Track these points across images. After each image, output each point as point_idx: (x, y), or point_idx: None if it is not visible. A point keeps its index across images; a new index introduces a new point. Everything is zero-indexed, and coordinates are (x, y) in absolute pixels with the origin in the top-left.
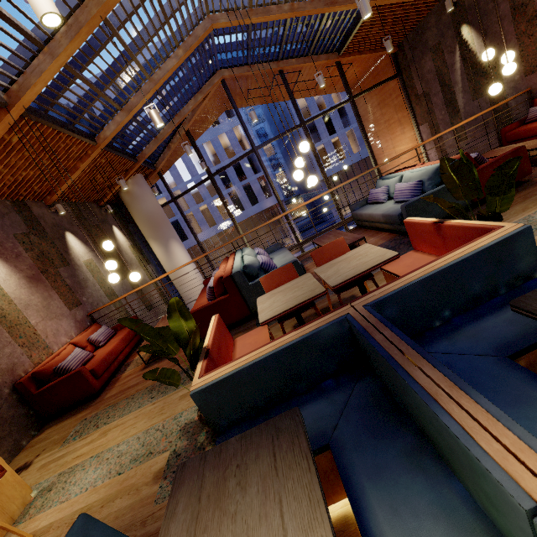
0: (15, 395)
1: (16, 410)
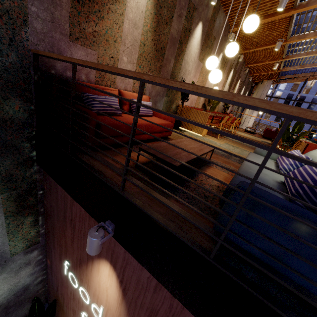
0: None
1: None
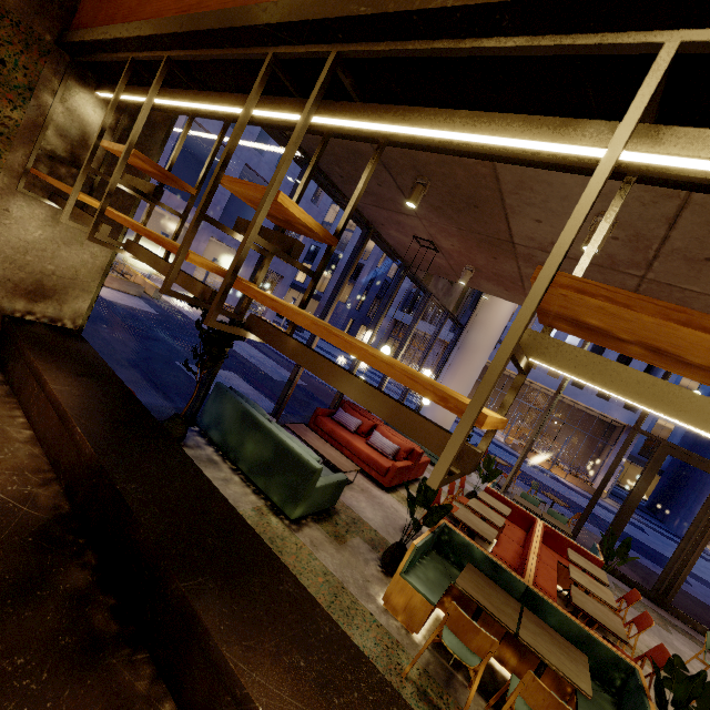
0: None
1: None
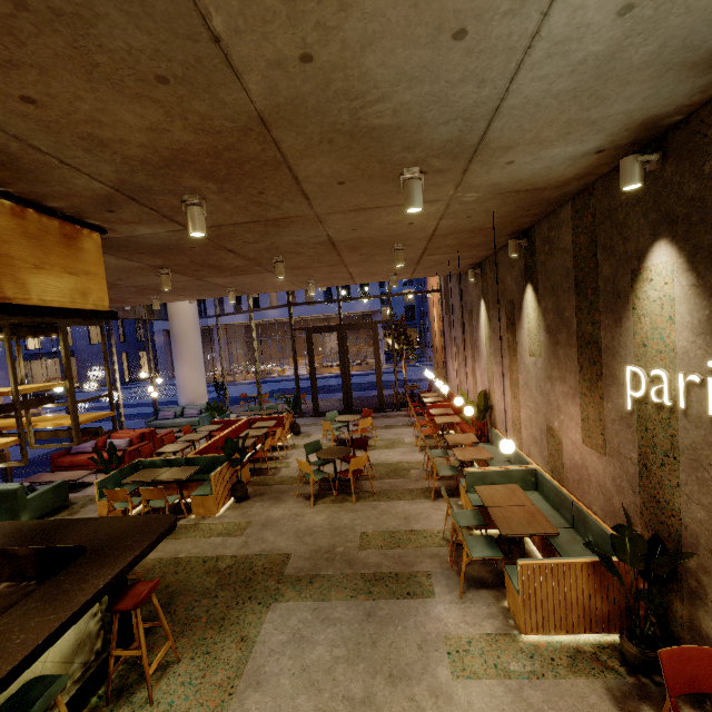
0: None
1: None
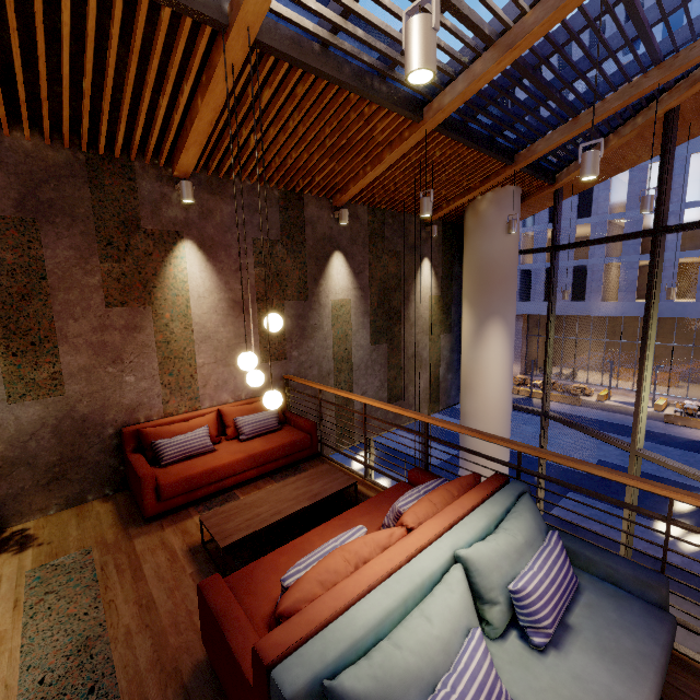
0: (117, 440)
1: (106, 457)
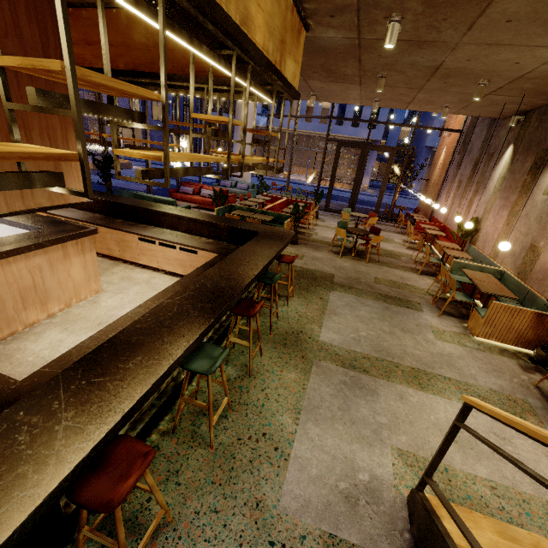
0: None
1: None
